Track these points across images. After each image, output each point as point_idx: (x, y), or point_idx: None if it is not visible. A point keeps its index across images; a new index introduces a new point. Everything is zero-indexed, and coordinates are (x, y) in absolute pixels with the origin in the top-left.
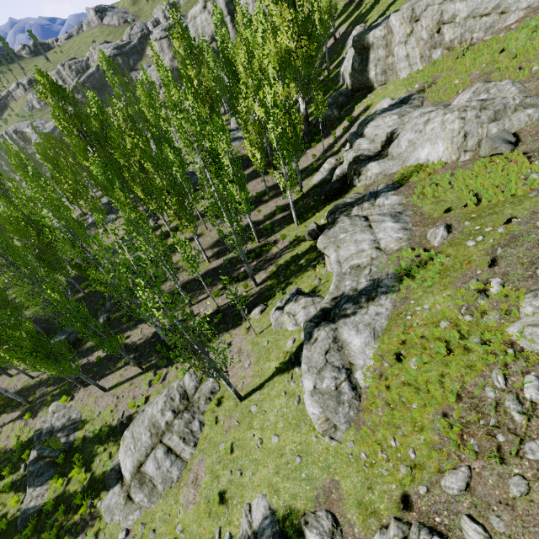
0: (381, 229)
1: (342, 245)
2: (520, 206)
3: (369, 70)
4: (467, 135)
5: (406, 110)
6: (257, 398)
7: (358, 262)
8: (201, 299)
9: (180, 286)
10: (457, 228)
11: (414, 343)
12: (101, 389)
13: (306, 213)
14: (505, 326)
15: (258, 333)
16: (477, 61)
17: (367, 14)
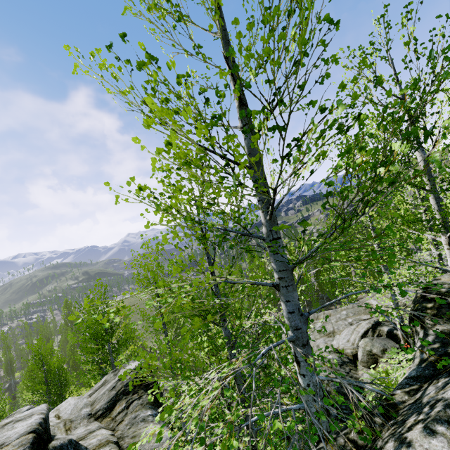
0: None
1: None
2: None
3: None
4: None
5: None
6: None
7: None
8: None
9: None
10: None
11: None
12: None
13: None
14: None
15: None
16: None
17: None
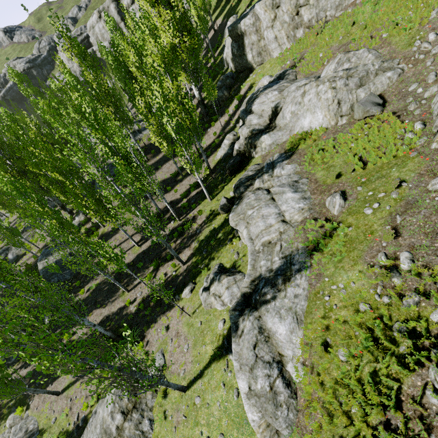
0: (283, 201)
1: (251, 221)
2: (405, 168)
3: (246, 54)
4: (340, 102)
5: (284, 85)
6: (199, 388)
7: (268, 238)
8: (136, 284)
9: (116, 274)
10: (352, 194)
11: (338, 329)
12: (53, 394)
13: (217, 187)
14: (429, 313)
15: (192, 314)
16: (334, 35)
17: (237, 7)
